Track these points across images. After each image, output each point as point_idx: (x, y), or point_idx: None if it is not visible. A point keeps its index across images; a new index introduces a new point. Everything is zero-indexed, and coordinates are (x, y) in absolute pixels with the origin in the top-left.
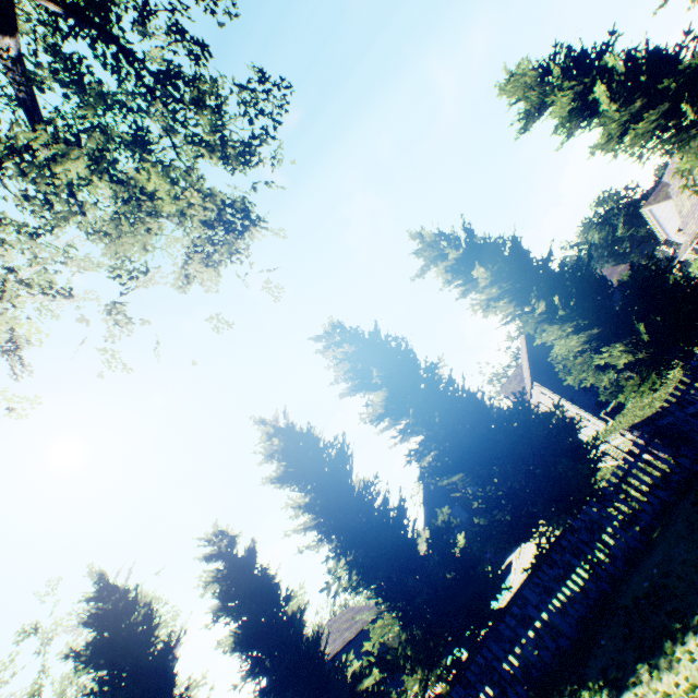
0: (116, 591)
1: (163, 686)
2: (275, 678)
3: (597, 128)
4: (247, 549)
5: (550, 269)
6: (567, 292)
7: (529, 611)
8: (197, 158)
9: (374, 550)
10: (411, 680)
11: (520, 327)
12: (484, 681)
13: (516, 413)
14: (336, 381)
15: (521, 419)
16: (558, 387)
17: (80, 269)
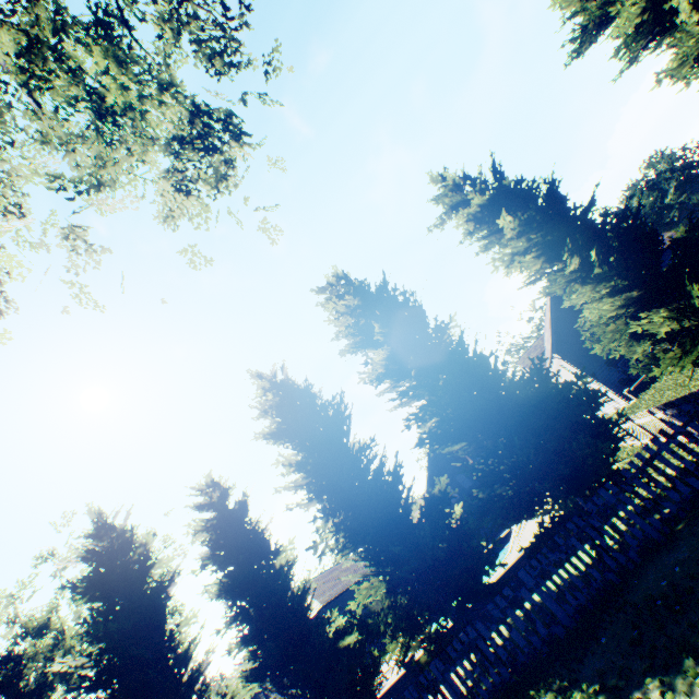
0: (113, 531)
1: (154, 622)
2: (256, 628)
3: (668, 49)
4: (238, 501)
5: (590, 219)
6: (607, 248)
7: (522, 594)
8: (158, 41)
9: (363, 514)
10: (393, 643)
11: (547, 287)
12: (466, 658)
13: (531, 382)
14: (337, 337)
15: (537, 388)
16: (581, 361)
17: (27, 182)
